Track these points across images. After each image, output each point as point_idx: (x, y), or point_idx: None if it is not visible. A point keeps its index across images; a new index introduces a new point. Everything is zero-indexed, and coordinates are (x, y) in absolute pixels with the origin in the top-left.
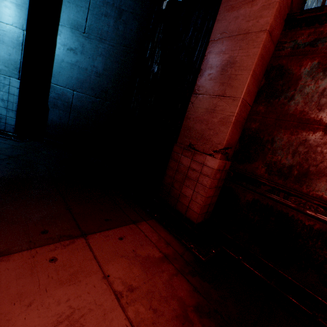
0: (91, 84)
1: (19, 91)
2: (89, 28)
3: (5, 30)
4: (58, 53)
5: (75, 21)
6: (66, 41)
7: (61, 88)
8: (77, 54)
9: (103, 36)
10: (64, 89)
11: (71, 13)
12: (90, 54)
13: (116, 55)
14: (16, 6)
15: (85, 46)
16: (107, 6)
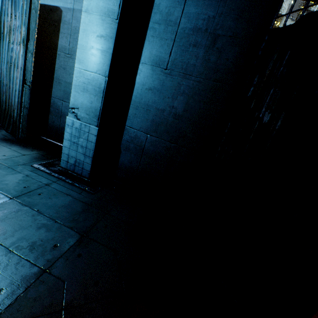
0: (167, 127)
1: (96, 138)
2: (172, 63)
3: (89, 79)
4: (135, 94)
5: (157, 57)
6: (145, 80)
7: (134, 131)
8: (156, 94)
9: (188, 71)
10: (137, 132)
11: (153, 48)
12: (170, 93)
13: (201, 93)
14: (101, 53)
15: (165, 84)
16: (198, 33)
